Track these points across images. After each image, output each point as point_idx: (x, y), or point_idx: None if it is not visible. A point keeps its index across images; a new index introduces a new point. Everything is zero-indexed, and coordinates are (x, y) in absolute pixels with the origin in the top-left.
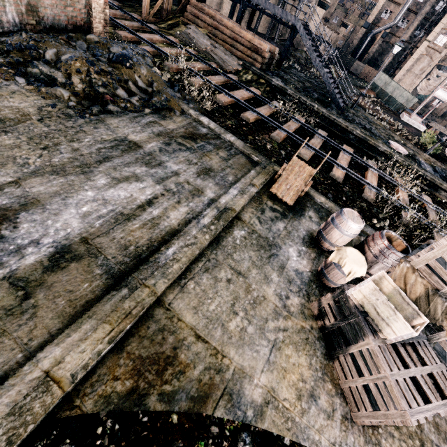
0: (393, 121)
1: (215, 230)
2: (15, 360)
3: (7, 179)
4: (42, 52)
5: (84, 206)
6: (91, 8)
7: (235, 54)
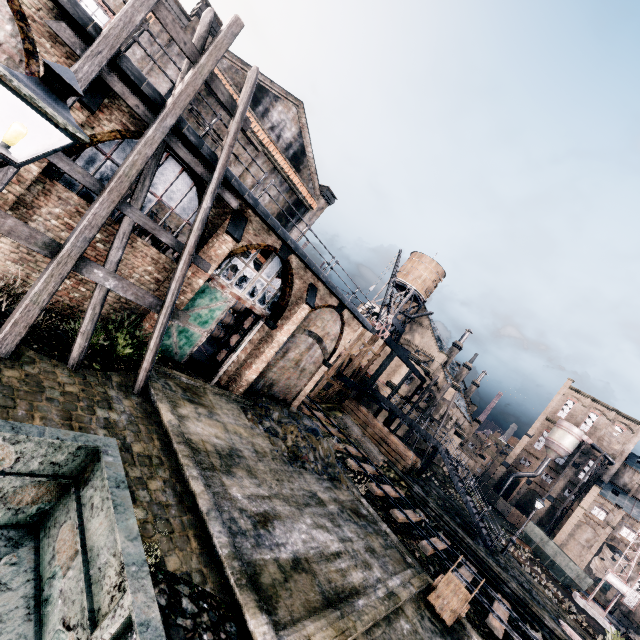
0: (562, 597)
1: (388, 606)
2: (288, 618)
3: (265, 493)
4: (271, 412)
5: (302, 534)
6: (299, 392)
7: (379, 449)
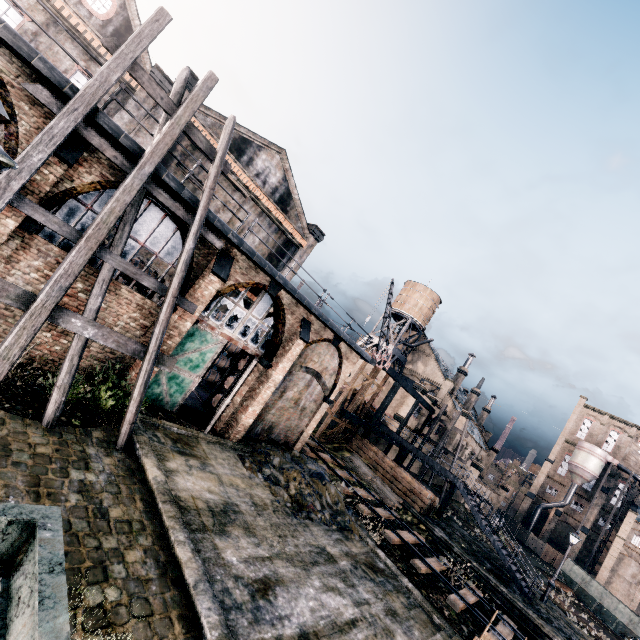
0: None
1: None
2: None
3: (265, 553)
4: (272, 458)
5: (310, 600)
6: (301, 434)
7: (393, 489)
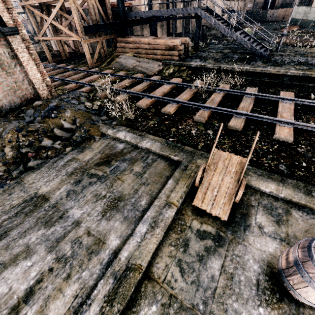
0: None
1: None
2: None
3: None
4: None
5: None
6: (33, 83)
7: (156, 58)
